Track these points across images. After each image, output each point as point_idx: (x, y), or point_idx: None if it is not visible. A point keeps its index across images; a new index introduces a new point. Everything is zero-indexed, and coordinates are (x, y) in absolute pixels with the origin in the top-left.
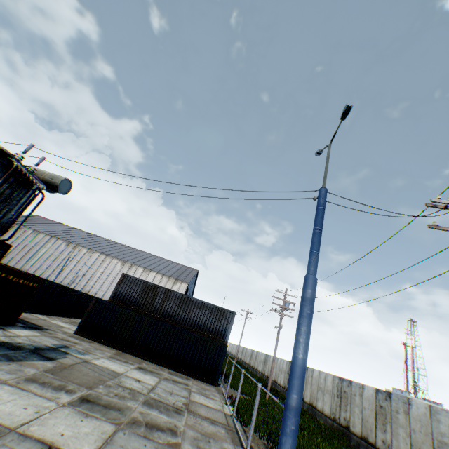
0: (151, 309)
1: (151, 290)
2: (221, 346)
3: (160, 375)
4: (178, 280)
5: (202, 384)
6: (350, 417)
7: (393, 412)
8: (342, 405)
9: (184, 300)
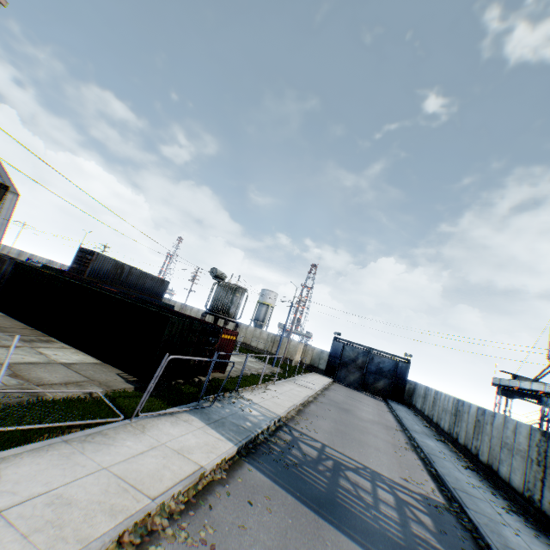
0: (120, 282)
1: (120, 268)
2: (172, 307)
3: None
4: None
5: None
6: None
7: (241, 329)
8: None
9: (143, 275)
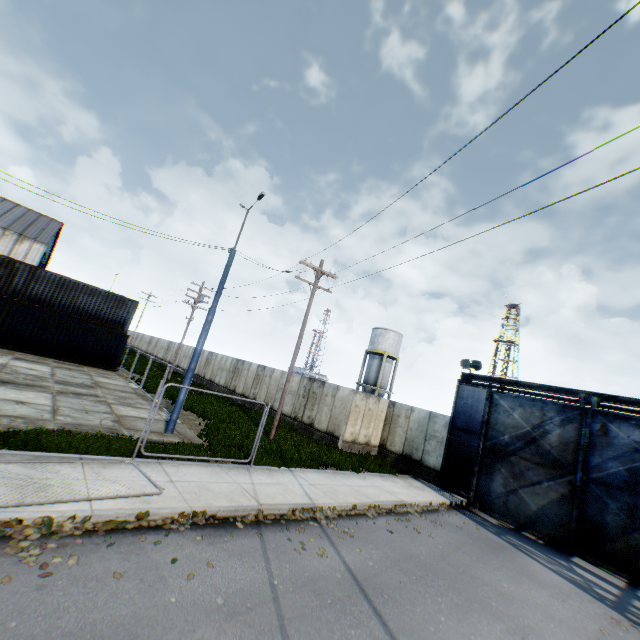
0: (9, 291)
1: (6, 266)
2: (122, 337)
3: (49, 365)
4: (27, 237)
5: (99, 370)
6: (238, 385)
7: (264, 378)
8: (234, 378)
9: (66, 283)
